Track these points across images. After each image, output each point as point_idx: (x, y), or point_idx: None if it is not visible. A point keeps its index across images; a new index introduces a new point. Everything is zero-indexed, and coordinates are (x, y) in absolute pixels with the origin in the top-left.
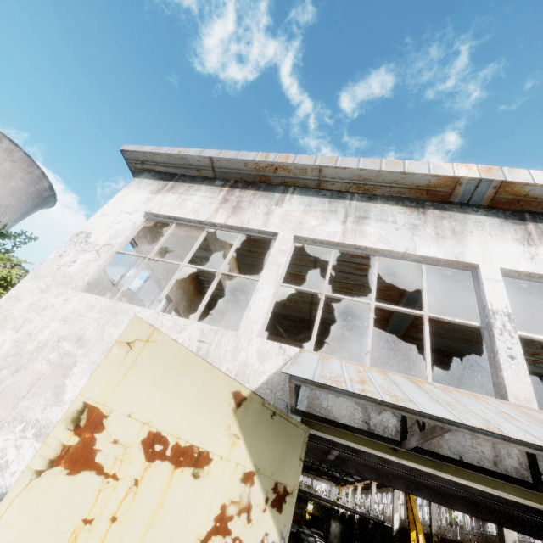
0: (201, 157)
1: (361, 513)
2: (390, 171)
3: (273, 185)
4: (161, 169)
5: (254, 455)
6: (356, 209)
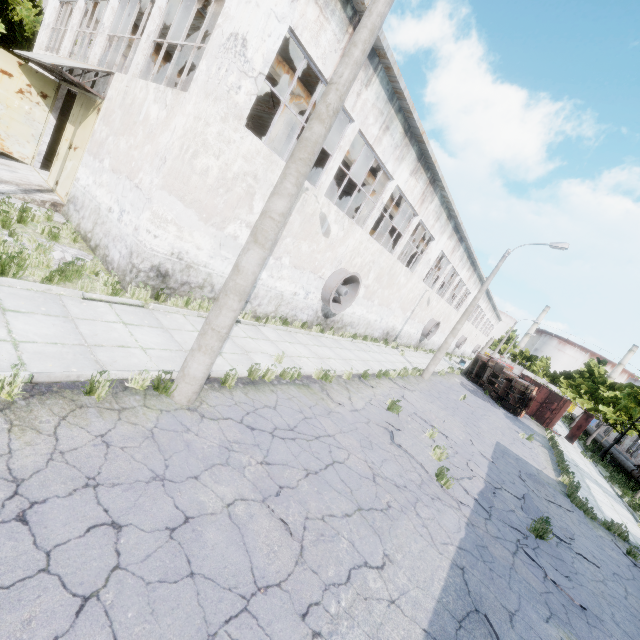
0: None
1: None
2: None
3: None
4: None
5: (31, 81)
6: None
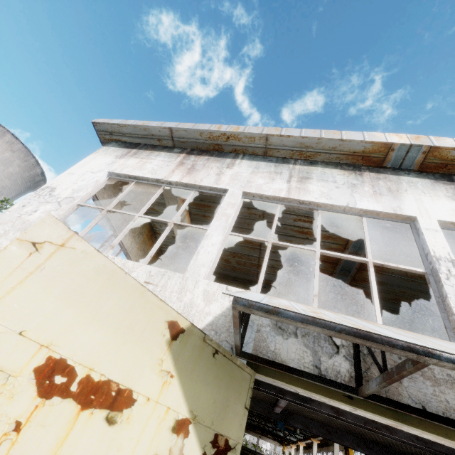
0: (162, 128)
1: None
2: (329, 139)
3: (225, 152)
4: (127, 139)
5: (191, 398)
6: (299, 172)
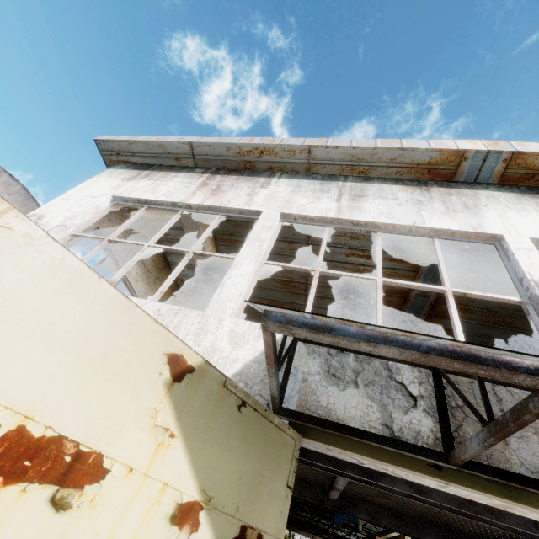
0: (180, 143)
1: None
2: (387, 148)
3: (258, 171)
4: (138, 160)
5: (203, 470)
6: (351, 189)
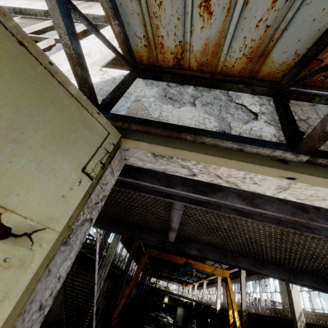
0: None
1: (197, 301)
2: None
3: None
4: None
5: None
6: None
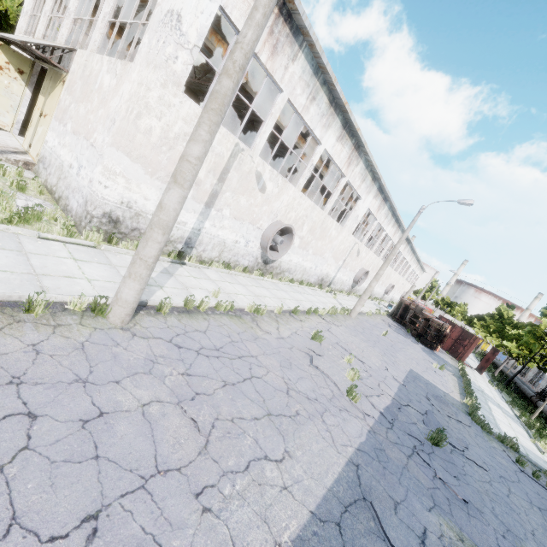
0: None
1: None
2: None
3: None
4: None
5: (9, 59)
6: None
